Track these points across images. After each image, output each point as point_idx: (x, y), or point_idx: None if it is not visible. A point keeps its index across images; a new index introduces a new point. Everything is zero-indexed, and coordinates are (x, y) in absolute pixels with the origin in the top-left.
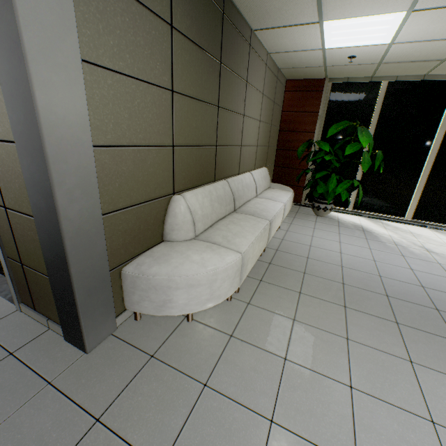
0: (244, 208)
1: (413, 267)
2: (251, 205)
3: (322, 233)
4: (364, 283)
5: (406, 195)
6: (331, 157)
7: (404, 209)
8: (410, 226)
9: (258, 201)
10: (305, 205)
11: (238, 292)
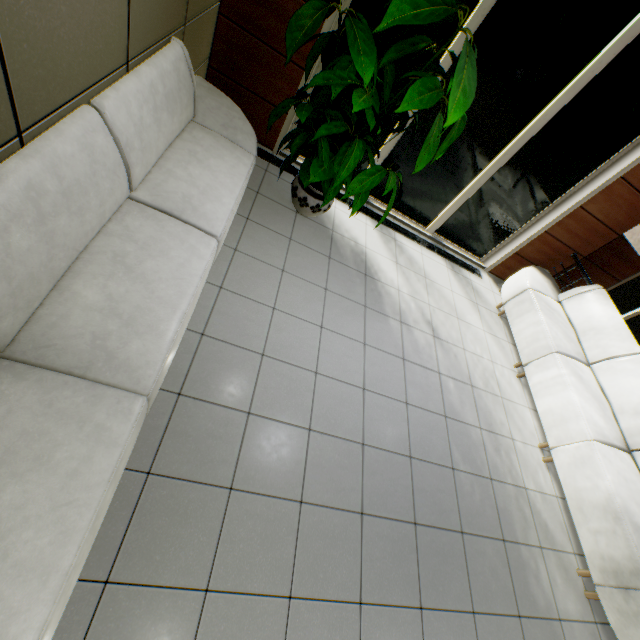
0: (57, 310)
1: (410, 395)
2: (93, 293)
3: (295, 294)
4: (336, 483)
5: (448, 195)
6: (368, 104)
7: (433, 215)
8: (428, 255)
9: (127, 249)
10: (281, 163)
11: None
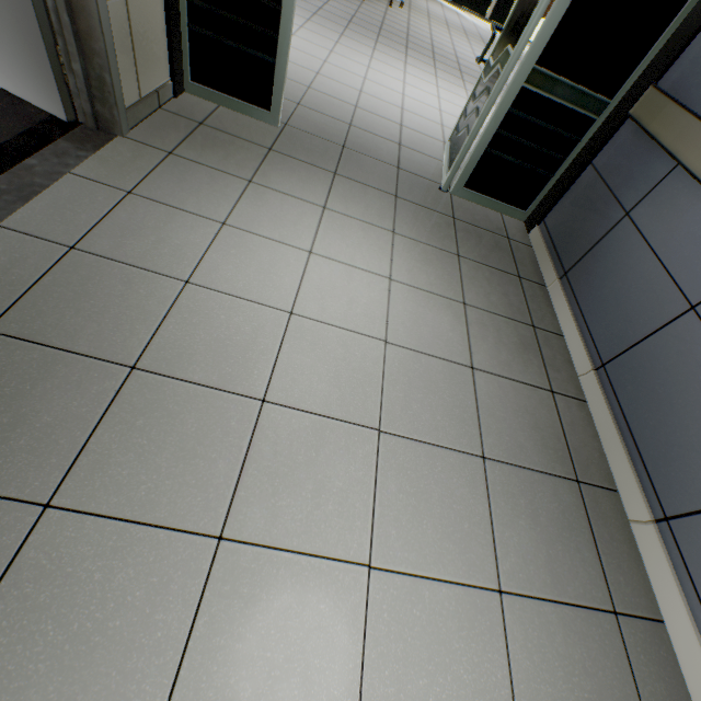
0: None
1: (479, 31)
2: None
3: (432, 6)
4: (455, 26)
5: None
6: None
7: (487, 8)
8: (486, 23)
9: None
10: None
11: (403, 8)
